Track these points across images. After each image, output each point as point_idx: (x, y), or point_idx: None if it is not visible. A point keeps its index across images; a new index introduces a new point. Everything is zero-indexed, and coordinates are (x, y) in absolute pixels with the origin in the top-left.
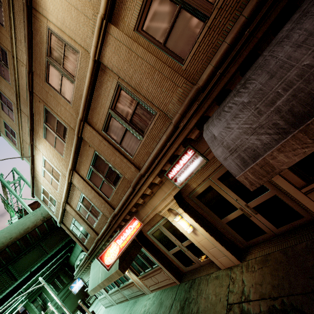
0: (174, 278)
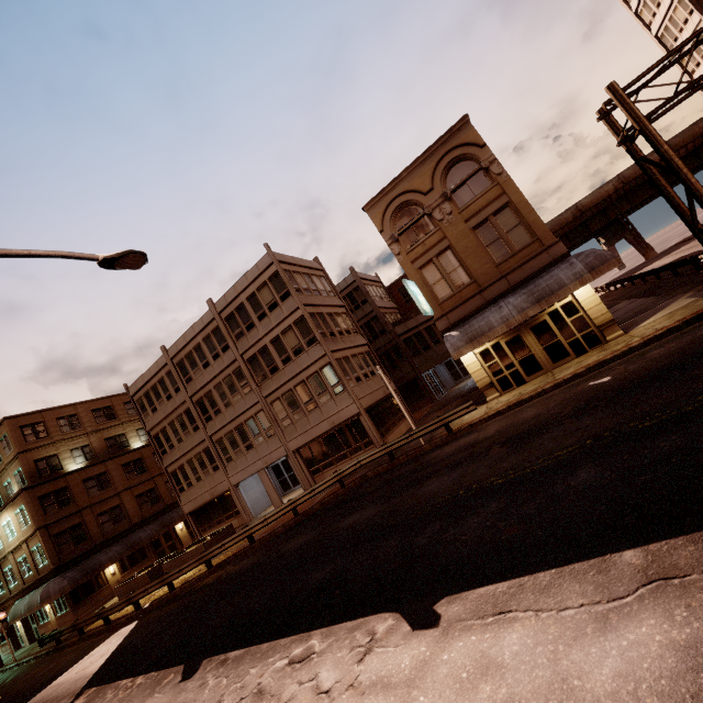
0: (14, 648)
